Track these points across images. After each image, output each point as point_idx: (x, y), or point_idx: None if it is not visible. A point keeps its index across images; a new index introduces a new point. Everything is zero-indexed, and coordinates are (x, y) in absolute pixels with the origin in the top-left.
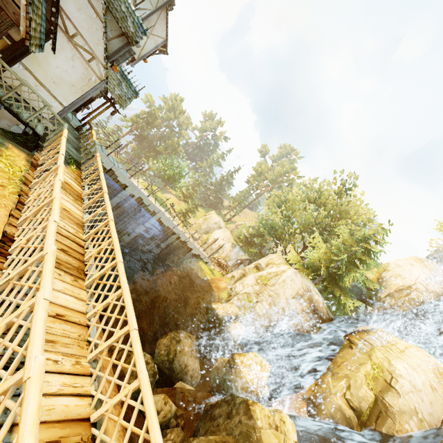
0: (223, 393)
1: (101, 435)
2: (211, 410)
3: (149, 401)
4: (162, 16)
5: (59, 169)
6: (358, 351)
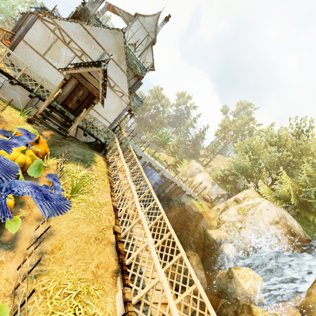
0: (227, 297)
1: (182, 313)
2: (221, 308)
3: (205, 296)
4: (149, 50)
5: (125, 166)
6: None
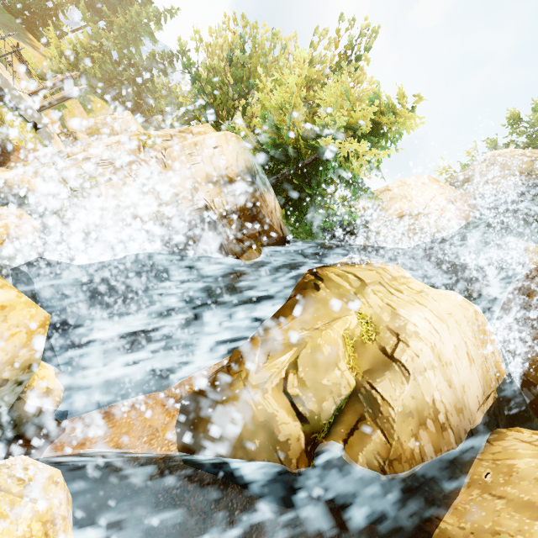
0: None
1: None
2: None
3: None
4: None
5: None
6: (332, 294)
